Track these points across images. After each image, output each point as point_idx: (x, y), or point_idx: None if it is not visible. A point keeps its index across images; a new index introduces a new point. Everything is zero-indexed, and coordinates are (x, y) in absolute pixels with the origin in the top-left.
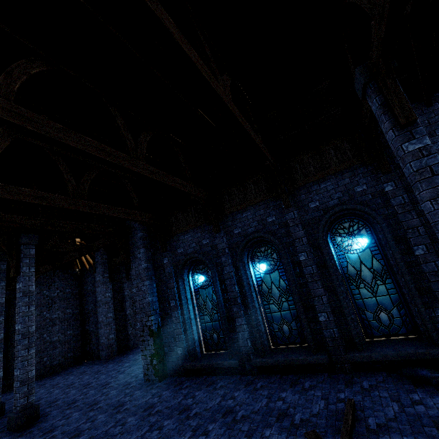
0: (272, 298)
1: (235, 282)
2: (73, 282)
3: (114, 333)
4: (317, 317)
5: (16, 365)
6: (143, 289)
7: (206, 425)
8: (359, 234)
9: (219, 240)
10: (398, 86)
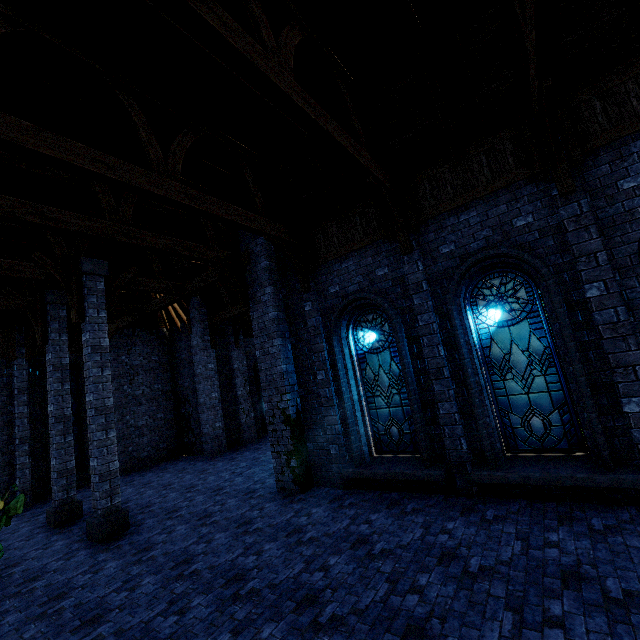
0: (511, 369)
1: (440, 341)
2: (160, 347)
3: (221, 421)
4: (617, 405)
5: (91, 452)
6: (272, 351)
7: (413, 575)
8: None
9: (409, 267)
10: None
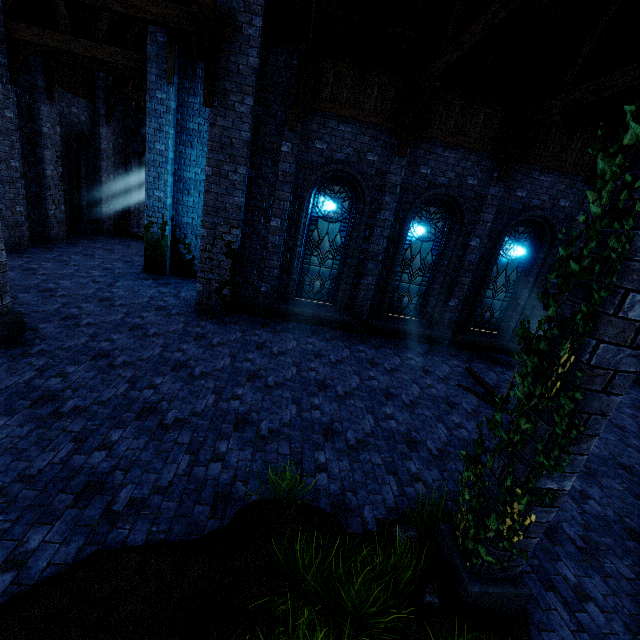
0: (410, 268)
1: (387, 236)
2: None
3: (23, 205)
4: (448, 301)
5: None
6: (233, 178)
7: (365, 372)
8: (523, 243)
9: (395, 168)
10: None
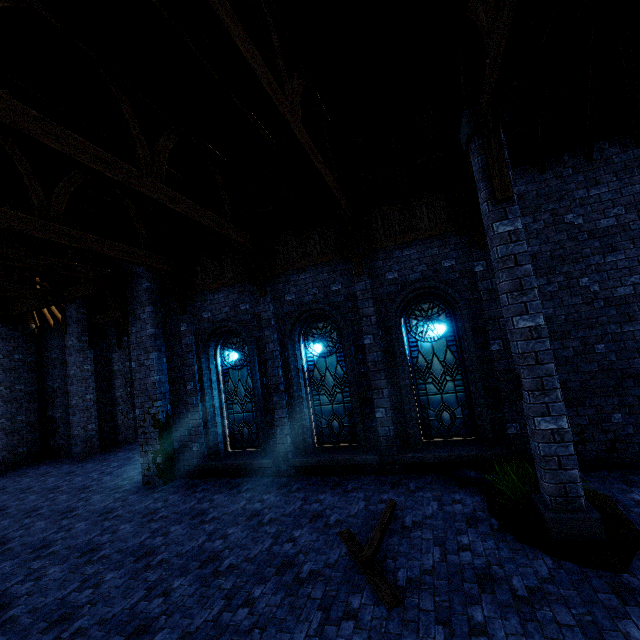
0: (325, 387)
1: (280, 365)
2: (26, 344)
3: (95, 423)
4: (374, 413)
5: None
6: (147, 363)
7: (226, 529)
8: (438, 319)
9: (263, 307)
10: (502, 150)
